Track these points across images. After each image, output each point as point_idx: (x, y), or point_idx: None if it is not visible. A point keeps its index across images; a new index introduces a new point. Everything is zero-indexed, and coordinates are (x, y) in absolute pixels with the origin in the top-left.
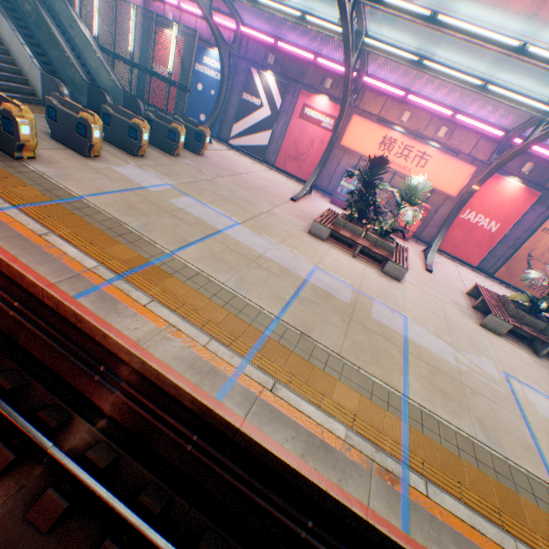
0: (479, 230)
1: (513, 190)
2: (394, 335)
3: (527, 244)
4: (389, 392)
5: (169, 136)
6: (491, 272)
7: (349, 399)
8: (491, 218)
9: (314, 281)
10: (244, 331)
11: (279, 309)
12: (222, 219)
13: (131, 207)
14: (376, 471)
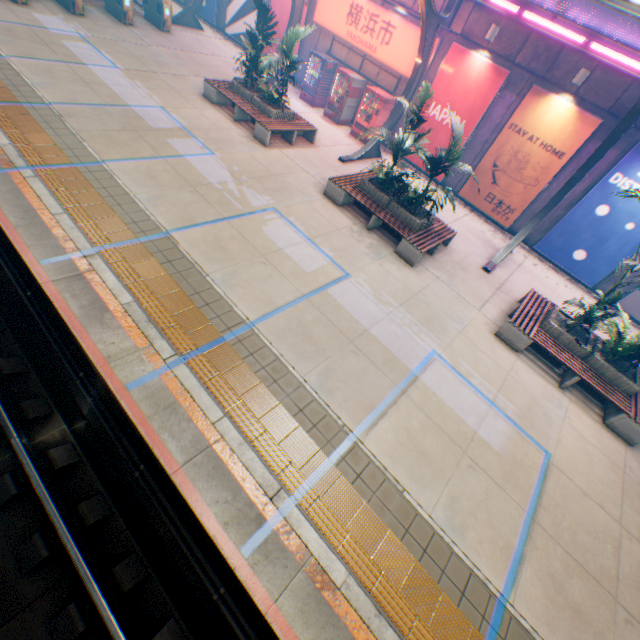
0: (445, 131)
1: (480, 69)
2: (169, 152)
3: (494, 150)
4: (92, 157)
5: (118, 2)
6: (458, 191)
7: (42, 142)
8: (457, 113)
9: (138, 111)
10: (4, 97)
11: (61, 103)
12: (103, 62)
13: (11, 33)
14: (2, 159)
